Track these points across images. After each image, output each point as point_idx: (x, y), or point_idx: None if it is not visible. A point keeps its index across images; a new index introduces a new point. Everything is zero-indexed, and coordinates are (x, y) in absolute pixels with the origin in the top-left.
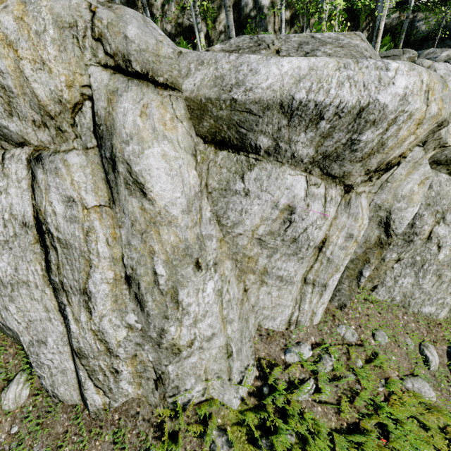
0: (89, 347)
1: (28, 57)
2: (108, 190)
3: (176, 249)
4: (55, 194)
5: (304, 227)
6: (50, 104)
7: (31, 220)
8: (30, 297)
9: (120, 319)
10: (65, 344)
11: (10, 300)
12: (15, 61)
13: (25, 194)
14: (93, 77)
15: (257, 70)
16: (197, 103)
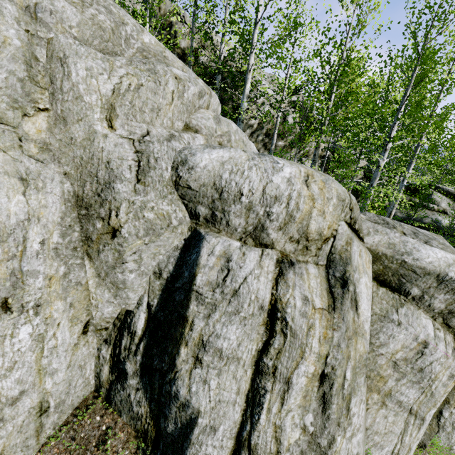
0: (264, 446)
1: (318, 208)
2: (330, 298)
3: (361, 358)
4: (298, 291)
5: (430, 361)
6: (313, 233)
7: (266, 305)
8: (234, 374)
9: (300, 417)
10: (231, 436)
11: (217, 374)
12: (311, 207)
13: (268, 284)
14: (341, 226)
15: (418, 249)
16: (374, 253)
